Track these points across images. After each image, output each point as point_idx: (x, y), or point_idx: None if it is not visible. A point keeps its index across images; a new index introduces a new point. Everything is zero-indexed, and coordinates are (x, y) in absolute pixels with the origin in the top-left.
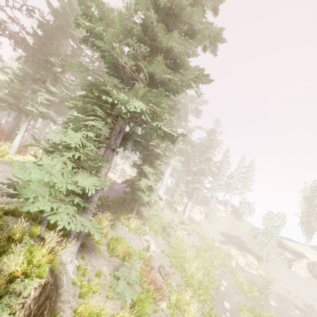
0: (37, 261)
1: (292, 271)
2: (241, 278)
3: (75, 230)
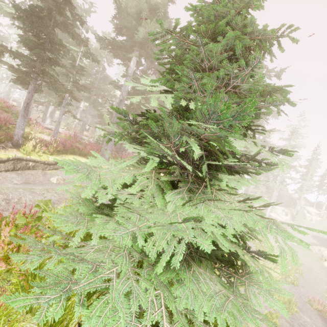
0: None
1: None
2: None
3: None
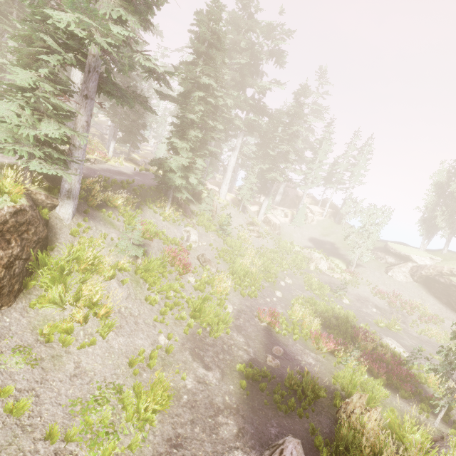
0: (7, 189)
1: (388, 276)
2: (313, 278)
3: (64, 188)
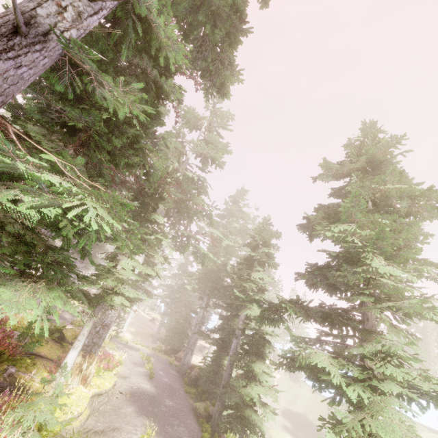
0: None
1: None
2: None
3: None
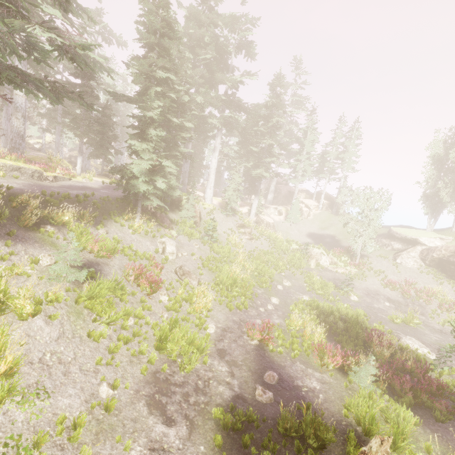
0: None
1: (397, 263)
2: (314, 277)
3: None
